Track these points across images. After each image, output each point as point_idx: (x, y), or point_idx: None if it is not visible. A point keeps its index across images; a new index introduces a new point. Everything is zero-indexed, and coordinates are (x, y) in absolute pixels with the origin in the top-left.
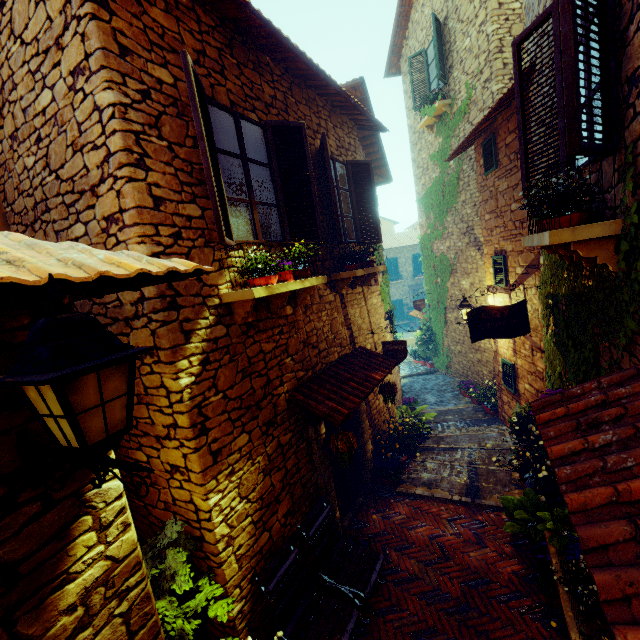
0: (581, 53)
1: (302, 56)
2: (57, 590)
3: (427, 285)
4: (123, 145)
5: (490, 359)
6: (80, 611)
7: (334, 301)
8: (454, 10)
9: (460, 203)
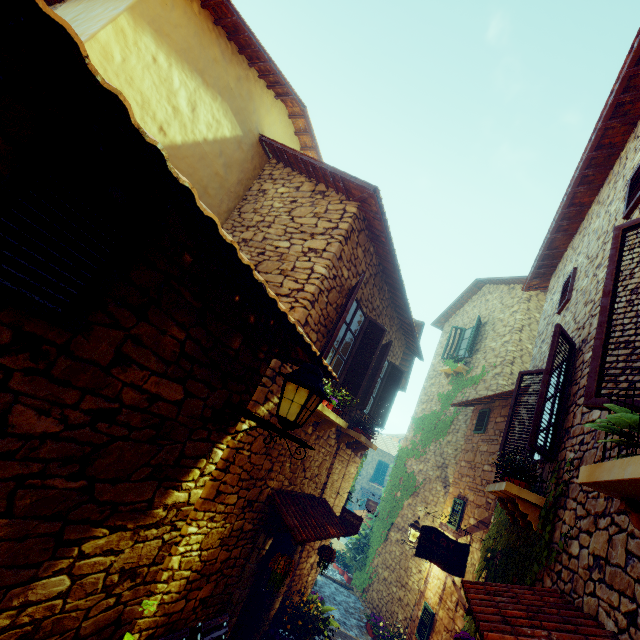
0: (547, 403)
1: (406, 300)
2: (173, 489)
3: (386, 492)
4: (313, 291)
5: (411, 603)
6: (164, 513)
7: (333, 446)
8: (492, 323)
9: (446, 441)
